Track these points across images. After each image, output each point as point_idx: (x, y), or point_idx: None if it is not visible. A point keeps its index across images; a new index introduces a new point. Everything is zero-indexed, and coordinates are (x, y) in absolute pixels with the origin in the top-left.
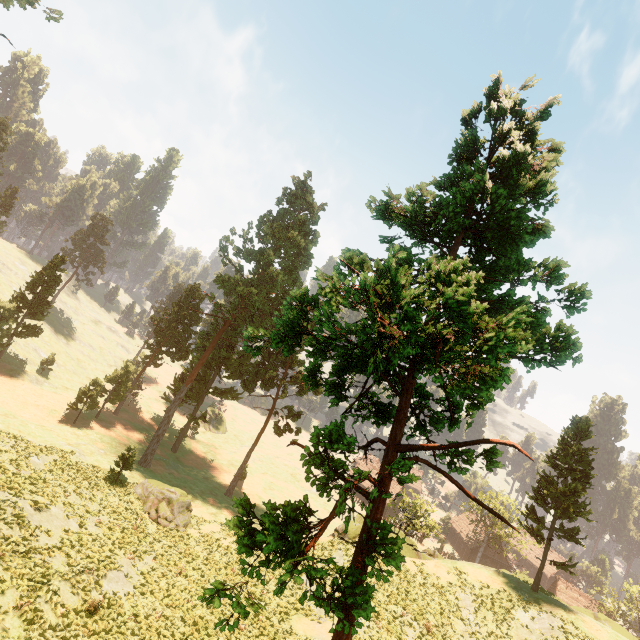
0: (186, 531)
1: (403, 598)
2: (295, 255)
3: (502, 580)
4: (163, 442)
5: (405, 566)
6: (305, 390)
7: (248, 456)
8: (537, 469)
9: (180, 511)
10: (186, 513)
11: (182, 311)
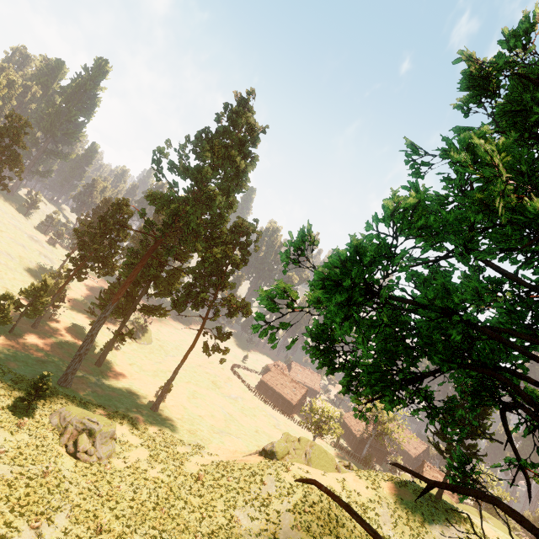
0: (109, 463)
1: (334, 525)
2: (233, 177)
3: (412, 491)
4: (87, 356)
5: (331, 486)
6: (236, 313)
7: (175, 373)
8: (447, 393)
9: (103, 442)
10: (110, 442)
11: (109, 226)
